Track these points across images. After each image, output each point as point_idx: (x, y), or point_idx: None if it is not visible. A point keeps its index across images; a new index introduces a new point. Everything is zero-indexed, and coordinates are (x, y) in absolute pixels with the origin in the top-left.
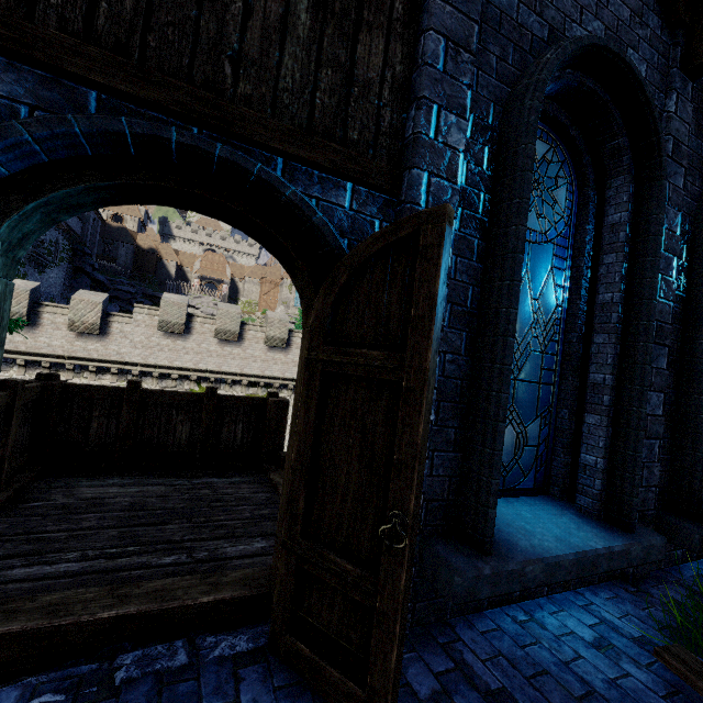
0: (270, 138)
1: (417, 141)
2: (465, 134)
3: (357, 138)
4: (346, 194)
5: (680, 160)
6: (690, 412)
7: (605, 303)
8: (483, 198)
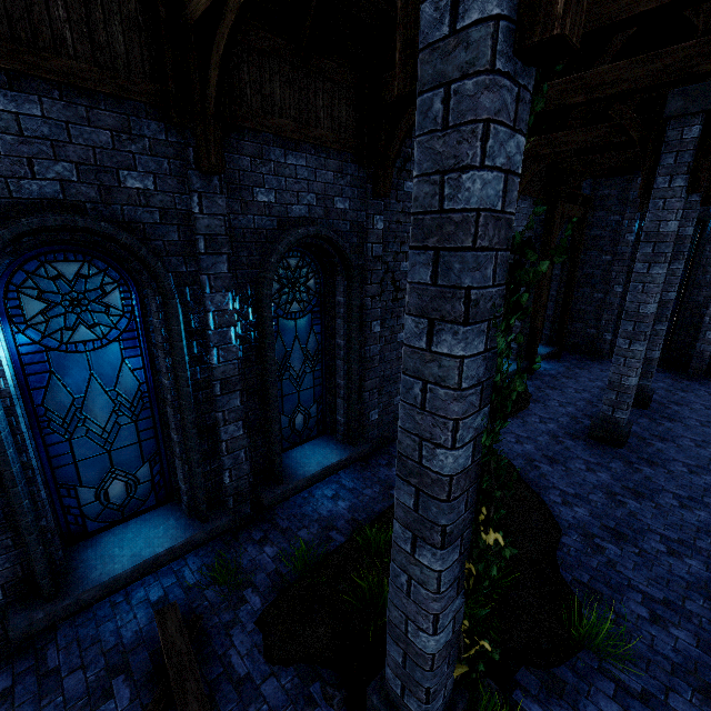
0: None
1: None
2: None
3: None
4: None
5: (219, 251)
6: (269, 423)
7: (165, 386)
8: None
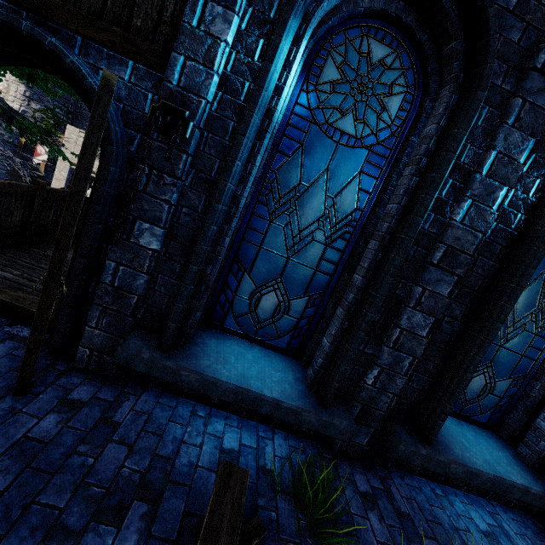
0: (68, 21)
1: (179, 28)
2: (230, 25)
3: (140, 25)
4: (127, 70)
5: None
6: (465, 347)
7: (387, 213)
8: (248, 86)
